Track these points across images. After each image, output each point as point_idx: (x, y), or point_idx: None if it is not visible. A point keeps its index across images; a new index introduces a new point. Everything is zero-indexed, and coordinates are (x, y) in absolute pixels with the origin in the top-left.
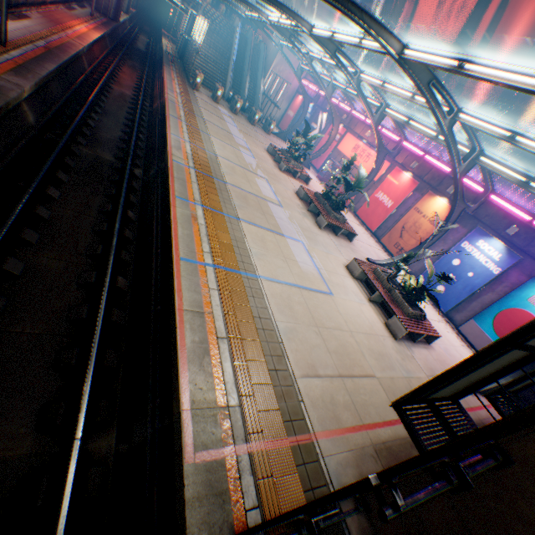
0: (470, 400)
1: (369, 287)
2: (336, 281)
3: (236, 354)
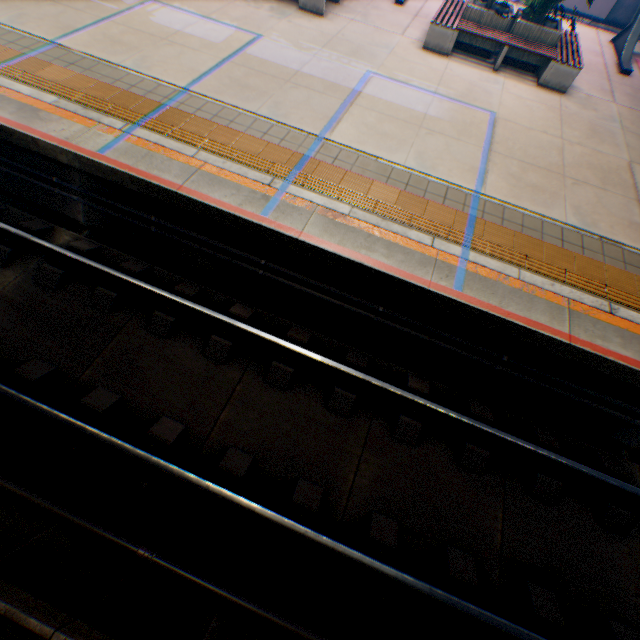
0: (638, 86)
1: (469, 51)
2: (461, 88)
3: (632, 304)
